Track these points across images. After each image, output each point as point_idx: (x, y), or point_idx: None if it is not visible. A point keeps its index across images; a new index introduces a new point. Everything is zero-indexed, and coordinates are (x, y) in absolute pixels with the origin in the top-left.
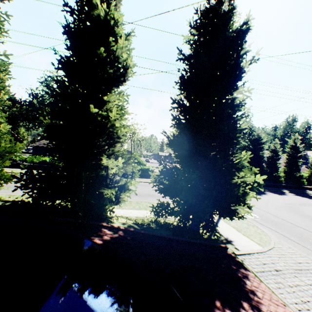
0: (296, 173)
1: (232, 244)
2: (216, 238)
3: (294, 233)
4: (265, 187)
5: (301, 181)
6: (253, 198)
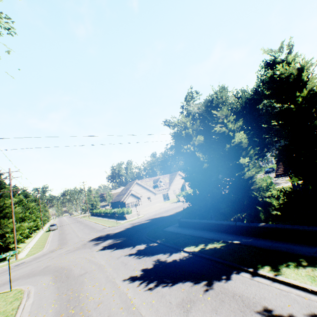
0: None
1: None
2: None
3: None
4: (207, 231)
5: None
6: (81, 251)
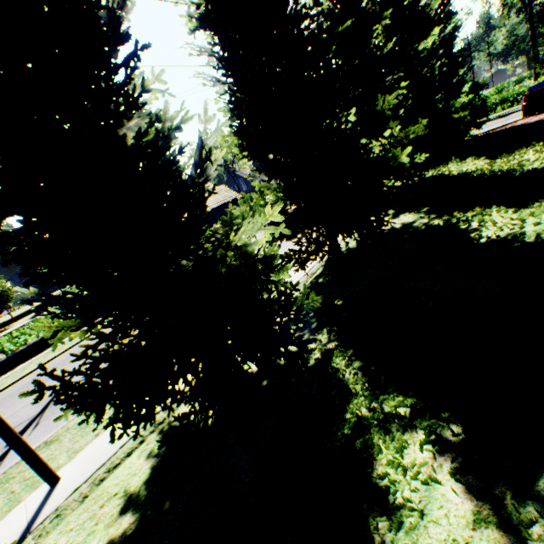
0: None
1: None
2: None
3: None
4: None
5: None
6: None
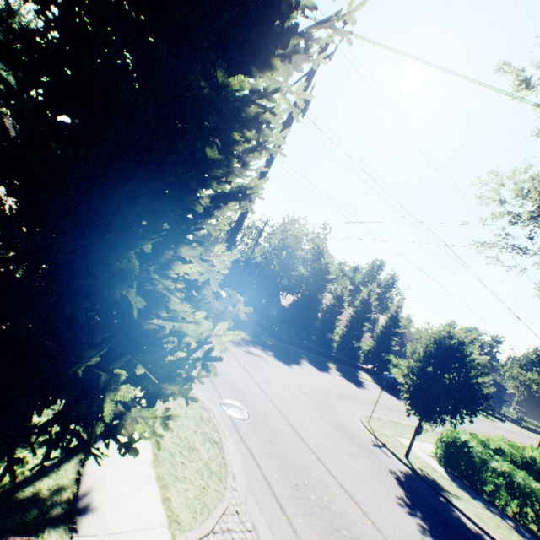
0: (356, 341)
1: (70, 531)
2: (43, 493)
3: (292, 472)
4: (308, 352)
5: (358, 355)
6: (273, 367)
